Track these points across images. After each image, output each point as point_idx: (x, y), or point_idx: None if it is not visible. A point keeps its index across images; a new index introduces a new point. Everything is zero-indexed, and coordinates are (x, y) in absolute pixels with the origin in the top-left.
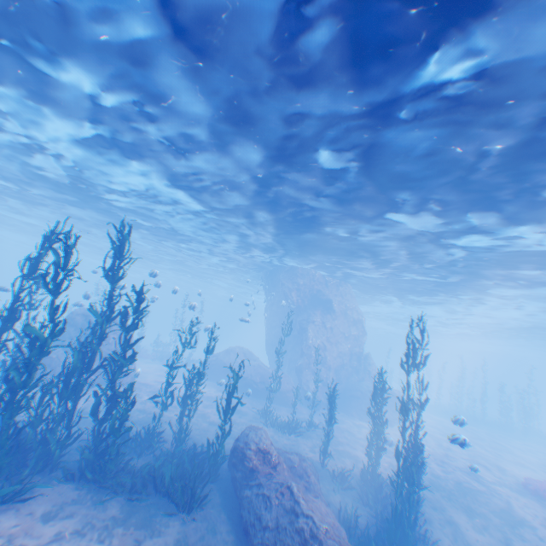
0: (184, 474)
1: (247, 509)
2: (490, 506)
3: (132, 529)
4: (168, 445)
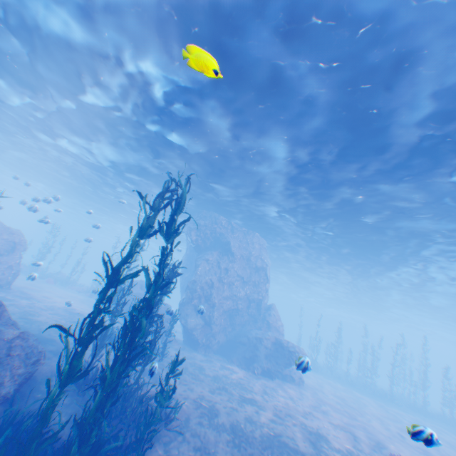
0: None
1: None
2: None
3: None
4: None
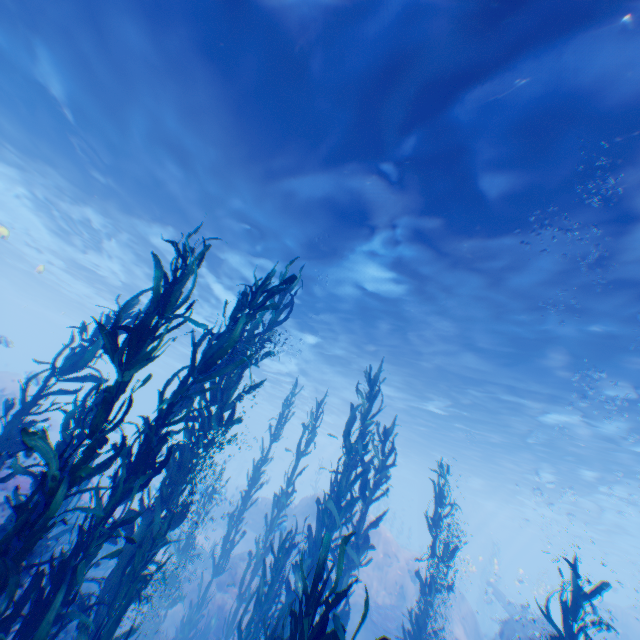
0: None
1: None
2: None
3: None
4: None
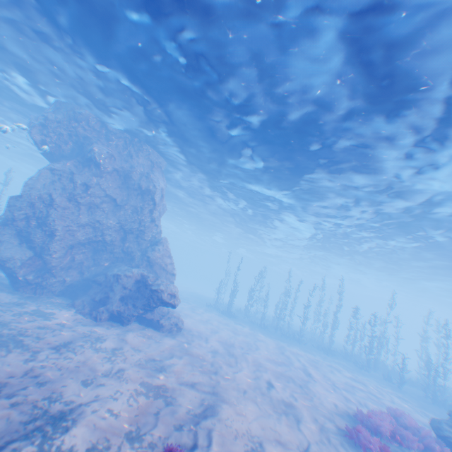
0: None
1: None
2: None
3: None
4: None
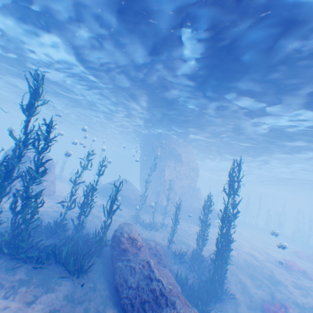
0: (77, 251)
1: (119, 275)
2: (262, 273)
3: (33, 288)
4: (70, 233)
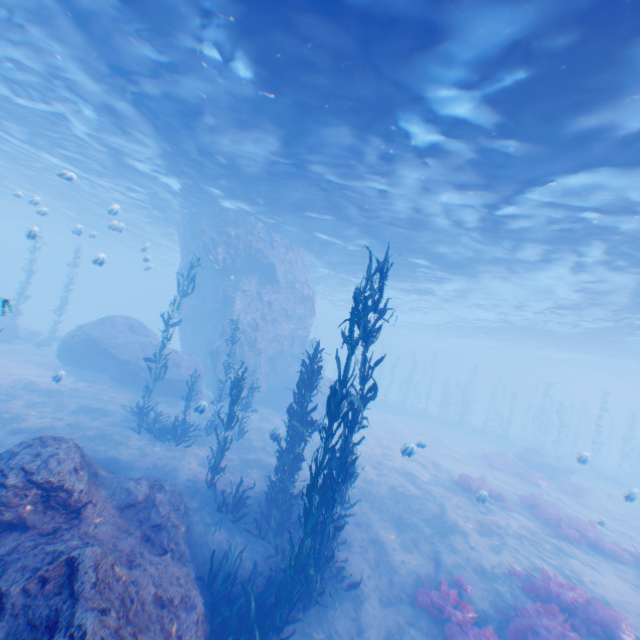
0: None
1: None
2: (423, 514)
3: None
4: None
